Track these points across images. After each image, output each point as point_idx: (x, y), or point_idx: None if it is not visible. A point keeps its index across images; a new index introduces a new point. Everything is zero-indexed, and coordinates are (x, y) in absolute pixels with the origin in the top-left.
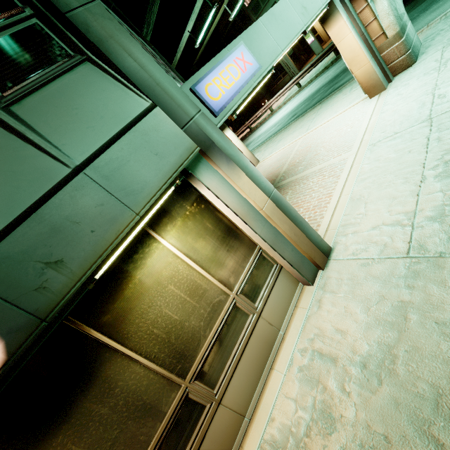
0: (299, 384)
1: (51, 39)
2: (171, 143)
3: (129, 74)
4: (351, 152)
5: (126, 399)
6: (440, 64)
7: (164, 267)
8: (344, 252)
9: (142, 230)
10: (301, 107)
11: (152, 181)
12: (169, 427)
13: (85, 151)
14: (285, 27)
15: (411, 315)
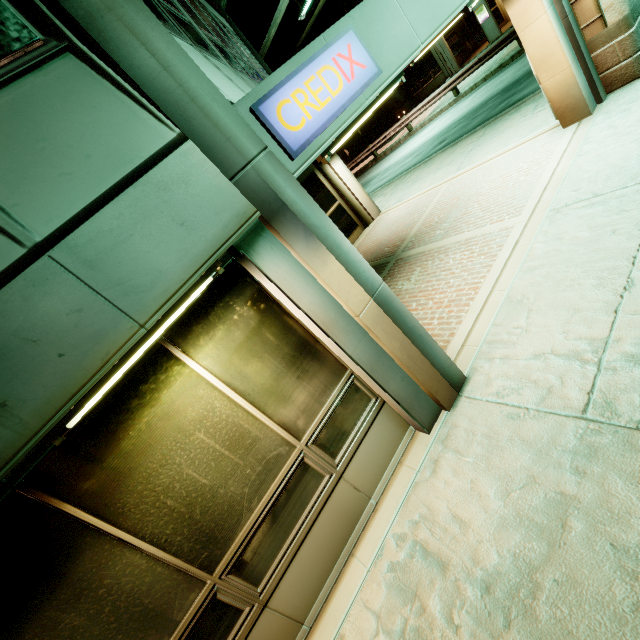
0: (387, 592)
1: (2, 9)
2: (209, 205)
3: (141, 80)
4: (520, 217)
5: (115, 603)
6: None
7: (191, 404)
8: (485, 387)
9: (156, 346)
10: (455, 130)
11: (171, 269)
12: None
13: (53, 217)
14: (431, 0)
15: (574, 521)
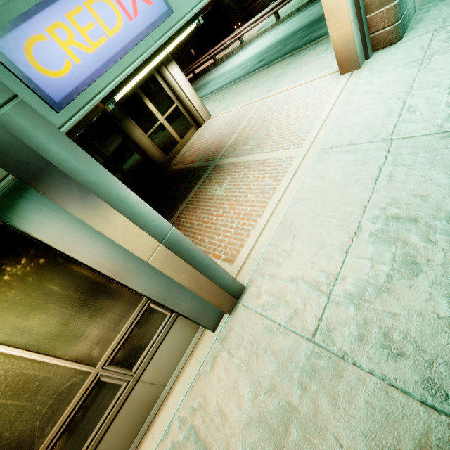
0: None
1: None
2: None
3: None
4: (301, 150)
5: None
6: (424, 56)
7: None
8: (256, 299)
9: None
10: (272, 52)
11: None
12: None
13: None
14: None
15: (293, 428)
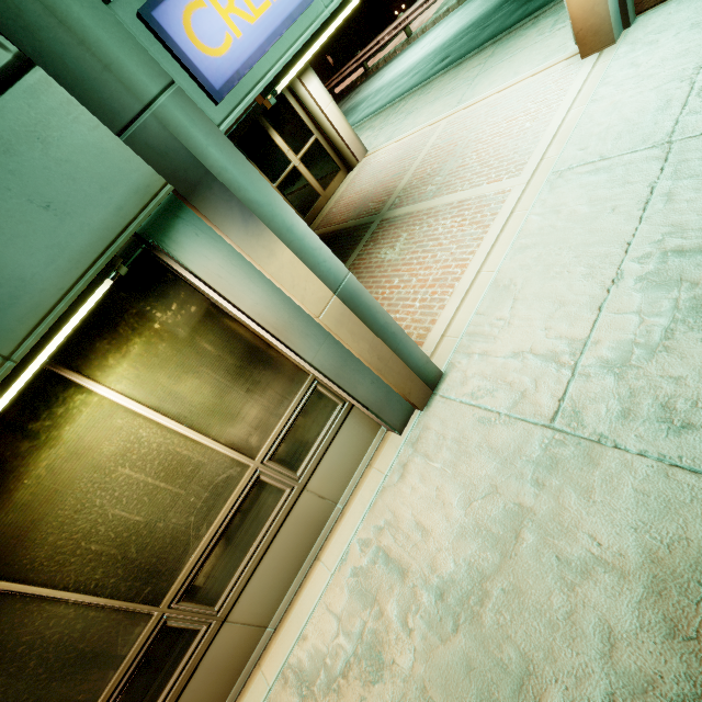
0: (349, 596)
1: None
2: (88, 176)
3: None
4: (520, 179)
5: (42, 656)
6: None
7: (107, 437)
8: (460, 387)
9: (44, 373)
10: (461, 42)
11: (40, 275)
12: (132, 672)
13: None
14: None
15: (527, 533)
